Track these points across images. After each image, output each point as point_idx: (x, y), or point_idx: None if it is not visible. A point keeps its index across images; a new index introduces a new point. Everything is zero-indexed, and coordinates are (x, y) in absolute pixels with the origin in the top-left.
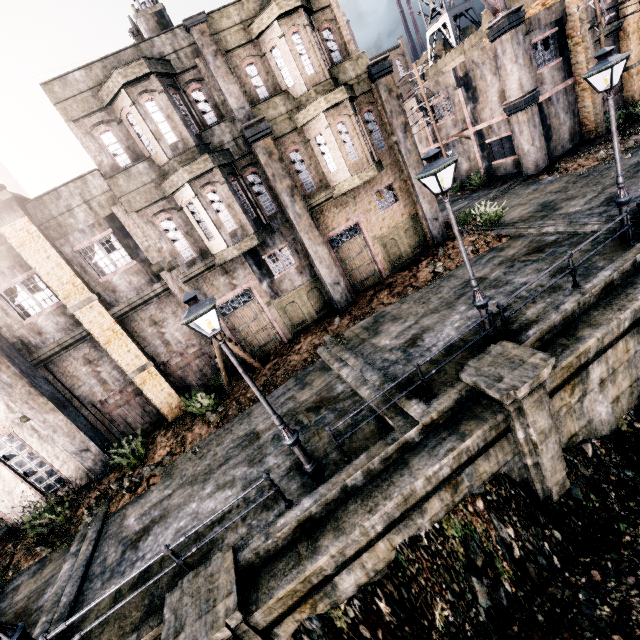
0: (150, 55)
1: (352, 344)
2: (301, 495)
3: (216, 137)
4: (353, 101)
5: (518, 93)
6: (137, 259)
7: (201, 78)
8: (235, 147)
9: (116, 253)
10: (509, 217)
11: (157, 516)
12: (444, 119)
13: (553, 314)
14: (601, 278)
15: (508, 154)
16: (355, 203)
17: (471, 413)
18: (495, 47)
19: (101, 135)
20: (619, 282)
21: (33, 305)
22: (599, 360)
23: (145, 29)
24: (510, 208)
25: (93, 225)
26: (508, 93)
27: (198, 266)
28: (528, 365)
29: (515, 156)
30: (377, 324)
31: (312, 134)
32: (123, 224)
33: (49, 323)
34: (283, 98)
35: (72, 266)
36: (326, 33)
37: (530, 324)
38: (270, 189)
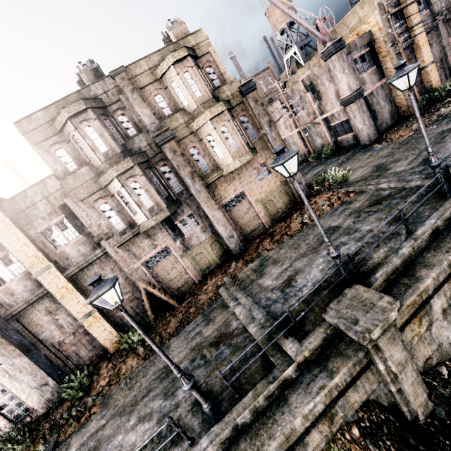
0: (88, 96)
1: (244, 284)
2: (201, 432)
3: (136, 144)
4: (231, 110)
5: (348, 92)
6: (83, 233)
7: (124, 107)
8: (150, 149)
9: (68, 230)
10: (354, 177)
11: (92, 447)
12: (300, 112)
13: (394, 258)
14: (428, 225)
15: (348, 131)
16: (239, 178)
17: (337, 350)
18: (328, 64)
19: (56, 151)
20: (443, 227)
21: (8, 274)
22: (438, 294)
23: (86, 80)
24: (354, 170)
25: (51, 213)
26: (341, 92)
27: (127, 234)
28: (378, 308)
29: (353, 132)
30: (262, 267)
31: (204, 135)
32: (72, 210)
33: (19, 286)
34: (181, 113)
35: (36, 243)
36: (208, 69)
37: (377, 266)
38: (177, 175)
